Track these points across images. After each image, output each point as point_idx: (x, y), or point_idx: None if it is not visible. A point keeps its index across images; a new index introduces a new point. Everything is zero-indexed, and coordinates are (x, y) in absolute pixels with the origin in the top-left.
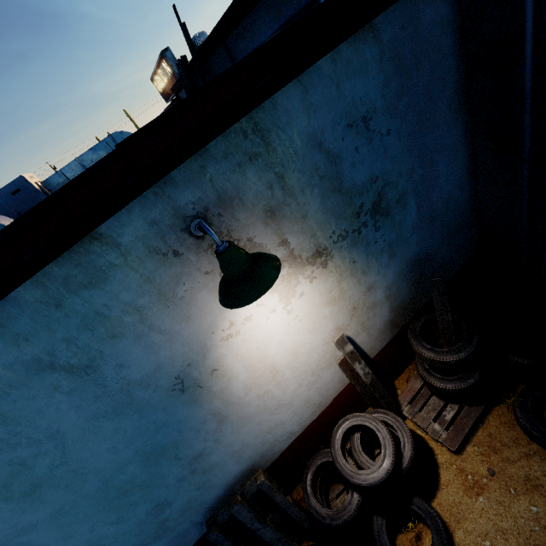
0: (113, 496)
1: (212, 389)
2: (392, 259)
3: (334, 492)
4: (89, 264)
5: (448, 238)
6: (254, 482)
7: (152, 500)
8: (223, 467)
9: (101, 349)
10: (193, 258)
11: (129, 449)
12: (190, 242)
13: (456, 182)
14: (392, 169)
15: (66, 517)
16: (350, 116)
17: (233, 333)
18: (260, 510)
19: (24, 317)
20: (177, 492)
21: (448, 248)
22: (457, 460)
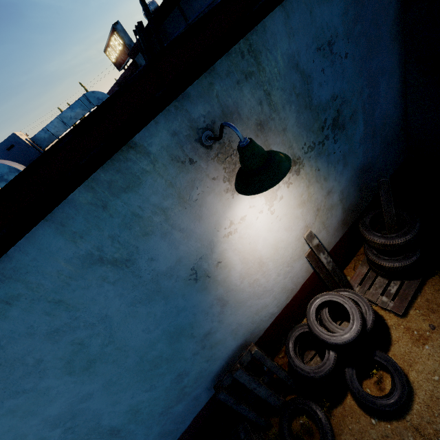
0: (147, 368)
1: (217, 278)
2: (345, 168)
3: (308, 357)
4: (126, 170)
5: (384, 150)
6: (248, 353)
7: (174, 371)
8: (224, 343)
9: (137, 245)
10: (203, 165)
11: (158, 329)
12: (201, 152)
13: (392, 102)
14: (348, 89)
15: (114, 387)
16: (319, 40)
17: (232, 231)
18: (254, 375)
19: (79, 218)
20: (192, 364)
21: (384, 159)
22: (403, 321)
